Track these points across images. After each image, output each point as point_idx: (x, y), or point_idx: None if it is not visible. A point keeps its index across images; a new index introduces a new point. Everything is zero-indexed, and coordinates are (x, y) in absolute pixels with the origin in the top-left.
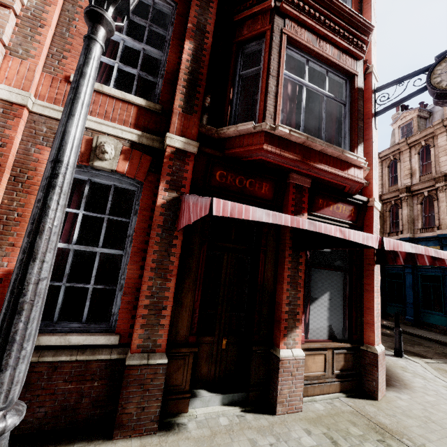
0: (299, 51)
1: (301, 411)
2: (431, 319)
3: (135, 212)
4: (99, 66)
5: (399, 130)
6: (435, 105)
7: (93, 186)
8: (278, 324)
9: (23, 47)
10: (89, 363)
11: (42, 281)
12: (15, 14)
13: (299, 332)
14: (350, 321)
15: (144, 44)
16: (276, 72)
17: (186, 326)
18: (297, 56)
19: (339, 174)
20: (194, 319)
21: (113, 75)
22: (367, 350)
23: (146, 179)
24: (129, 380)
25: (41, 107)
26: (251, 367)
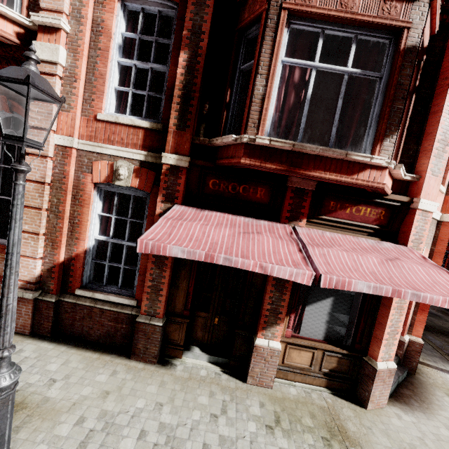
0: (309, 22)
1: (271, 388)
2: None
3: (146, 217)
4: (123, 92)
5: None
6: None
7: (123, 195)
8: (260, 317)
9: (67, 102)
10: (120, 313)
11: (10, 305)
12: (60, 77)
13: (279, 328)
14: (356, 330)
15: (150, 63)
16: (266, 68)
17: (182, 303)
18: (308, 28)
19: (341, 181)
20: (188, 299)
21: (128, 102)
22: (368, 362)
23: (152, 191)
24: (138, 330)
25: (82, 144)
26: (234, 343)
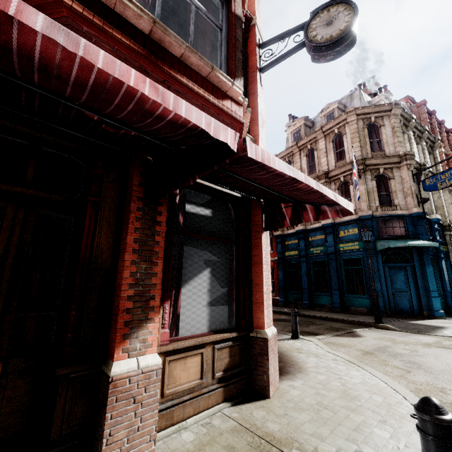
0: None
1: None
2: (322, 300)
3: None
4: None
5: (292, 136)
6: (313, 61)
7: None
8: (115, 320)
9: None
10: None
11: None
12: None
13: (153, 327)
14: (237, 304)
15: None
16: None
17: None
18: None
19: (209, 100)
20: None
21: None
22: (256, 336)
23: None
24: None
25: None
26: (55, 409)
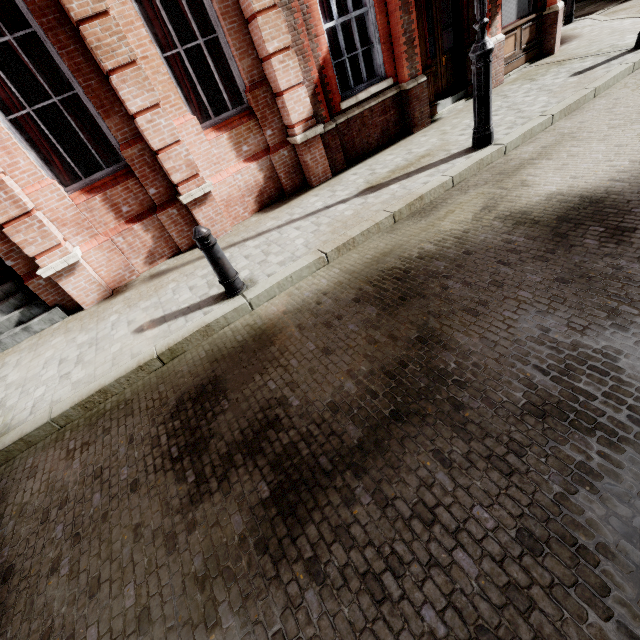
0: None
1: (503, 83)
2: None
3: None
4: None
5: None
6: None
7: None
8: None
9: None
10: (385, 102)
11: None
12: None
13: (499, 18)
14: None
15: None
16: None
17: (424, 53)
18: None
19: None
20: (426, 45)
21: None
22: (548, 13)
23: None
24: (411, 98)
25: None
26: (466, 69)
